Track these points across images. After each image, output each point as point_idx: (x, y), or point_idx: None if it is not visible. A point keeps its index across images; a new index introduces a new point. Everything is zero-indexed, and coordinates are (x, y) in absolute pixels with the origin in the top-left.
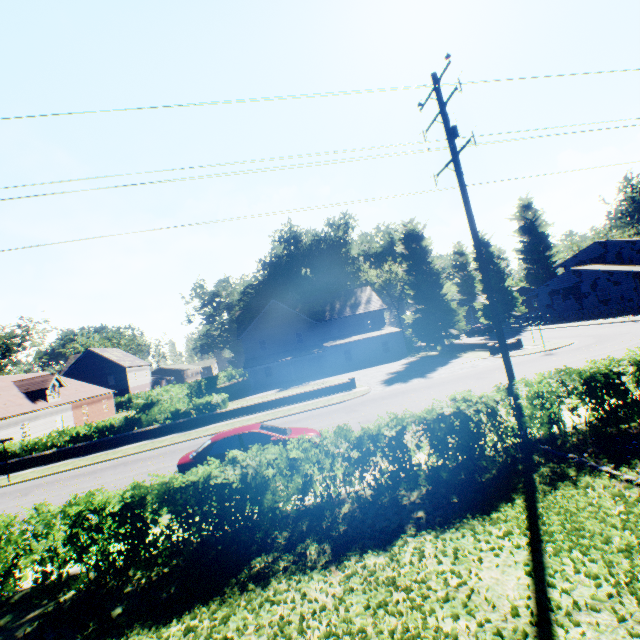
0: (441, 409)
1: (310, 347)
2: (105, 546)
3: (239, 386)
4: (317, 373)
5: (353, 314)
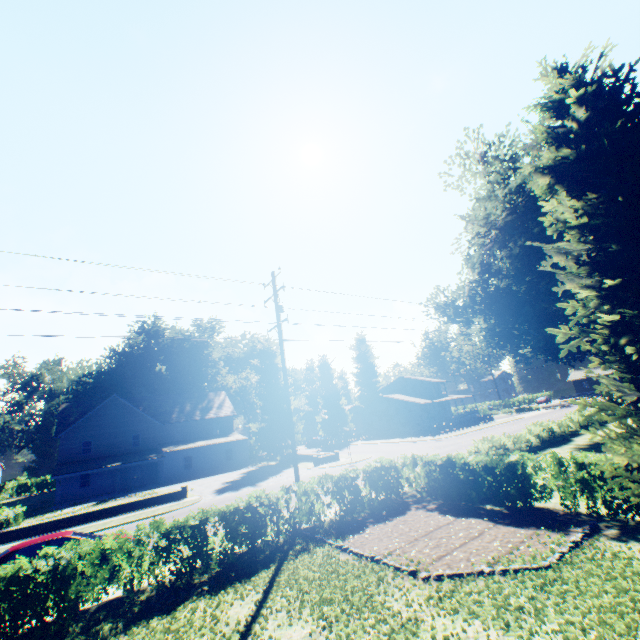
0: (238, 503)
1: (147, 451)
2: None
3: (35, 501)
4: (149, 483)
5: (203, 418)
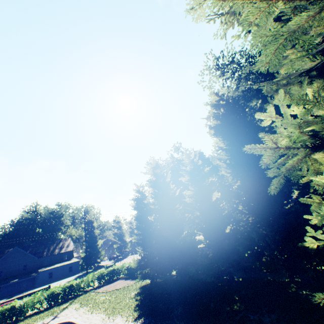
0: (67, 284)
1: (31, 272)
2: None
3: None
4: (30, 287)
5: (59, 252)
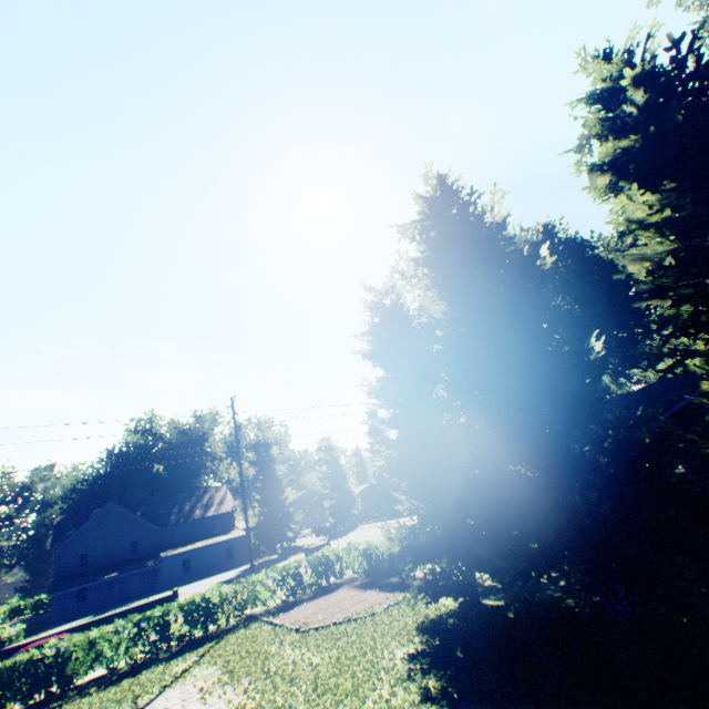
0: (195, 596)
1: (145, 558)
2: None
3: (31, 622)
4: (148, 590)
5: (203, 516)
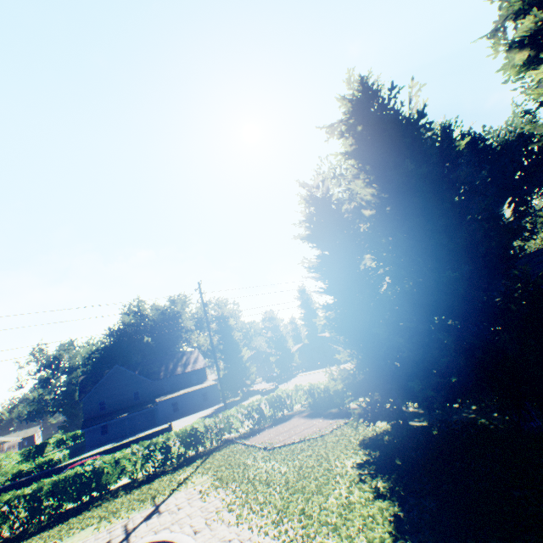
0: (186, 427)
1: (145, 402)
2: (11, 523)
3: (72, 449)
4: (150, 425)
5: (183, 372)
